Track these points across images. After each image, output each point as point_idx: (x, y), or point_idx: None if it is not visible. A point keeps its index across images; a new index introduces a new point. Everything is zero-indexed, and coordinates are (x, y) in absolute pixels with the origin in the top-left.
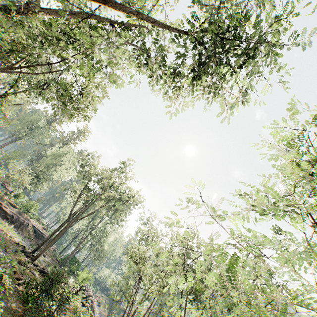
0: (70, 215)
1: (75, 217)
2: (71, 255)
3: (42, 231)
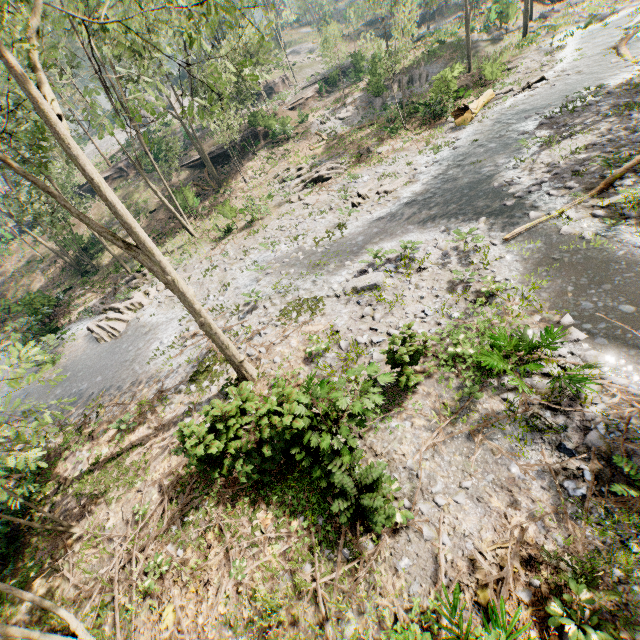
0: None
1: None
2: None
3: None
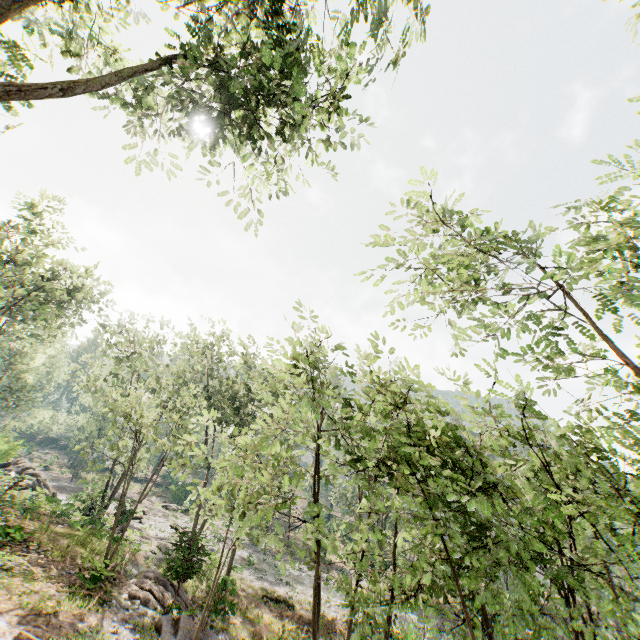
0: None
1: None
2: None
3: None
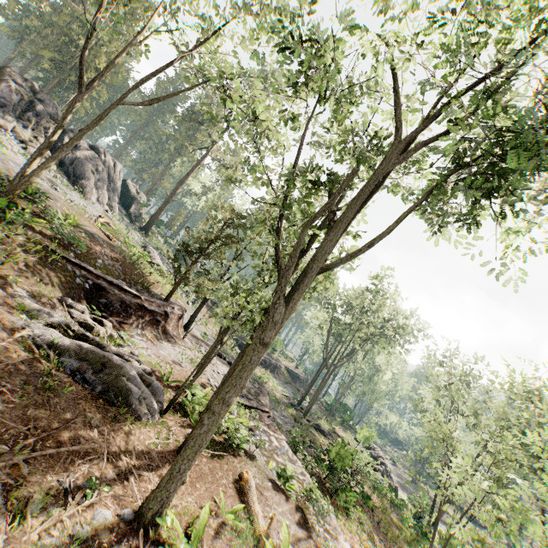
0: (325, 361)
1: (333, 363)
2: (338, 402)
3: (295, 370)
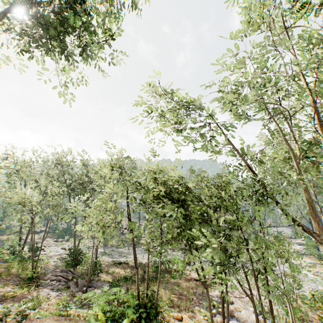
0: None
1: None
2: None
3: None
